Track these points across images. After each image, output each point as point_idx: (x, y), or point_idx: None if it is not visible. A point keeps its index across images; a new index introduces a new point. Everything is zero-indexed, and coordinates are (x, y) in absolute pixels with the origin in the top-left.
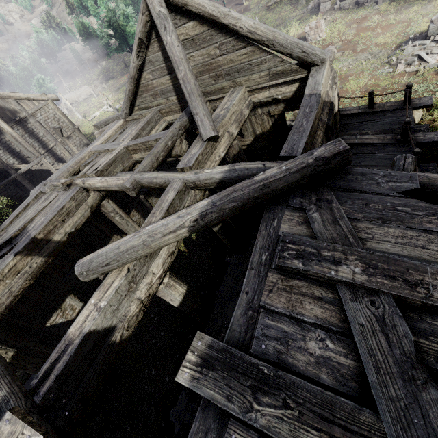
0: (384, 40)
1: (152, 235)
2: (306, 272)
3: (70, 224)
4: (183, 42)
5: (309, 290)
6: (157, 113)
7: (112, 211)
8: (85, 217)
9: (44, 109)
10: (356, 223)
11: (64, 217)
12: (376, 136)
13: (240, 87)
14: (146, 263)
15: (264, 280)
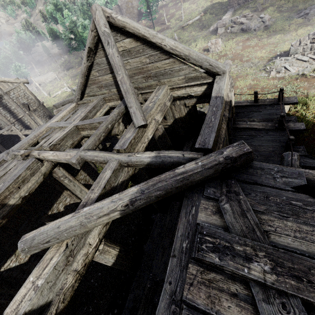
0: (261, 55)
1: (88, 217)
2: (223, 267)
3: (24, 190)
4: (122, 52)
5: (225, 285)
6: (102, 100)
7: (62, 176)
8: (38, 183)
9: (16, 89)
10: (260, 215)
11: (20, 184)
12: (261, 123)
13: (164, 85)
14: (84, 236)
15: (185, 270)
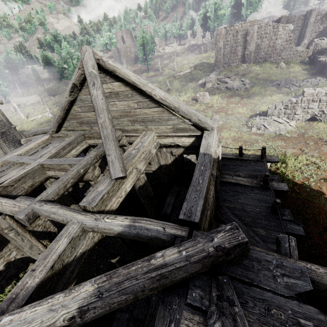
0: (243, 111)
1: None
2: None
3: None
4: (110, 93)
5: None
6: (81, 137)
7: (7, 228)
8: None
9: None
10: None
11: None
12: (246, 179)
13: (151, 132)
14: None
15: None
